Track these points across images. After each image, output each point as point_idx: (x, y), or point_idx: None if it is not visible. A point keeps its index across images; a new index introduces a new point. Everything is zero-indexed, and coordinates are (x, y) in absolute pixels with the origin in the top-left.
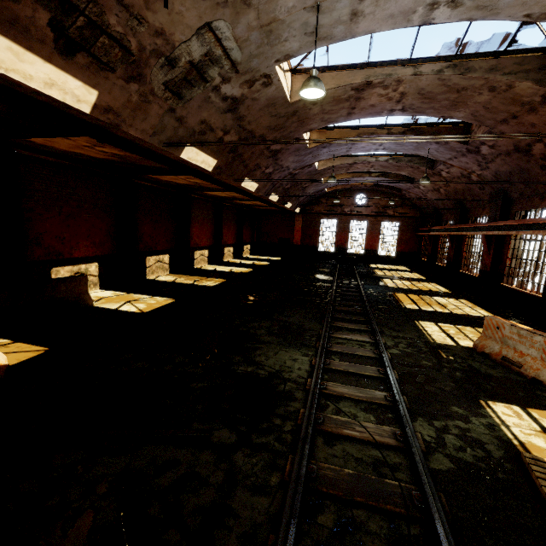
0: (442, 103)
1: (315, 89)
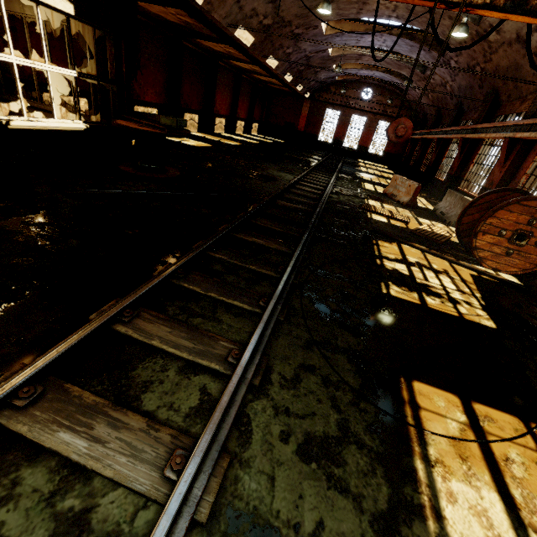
0: (423, 19)
1: (326, 10)
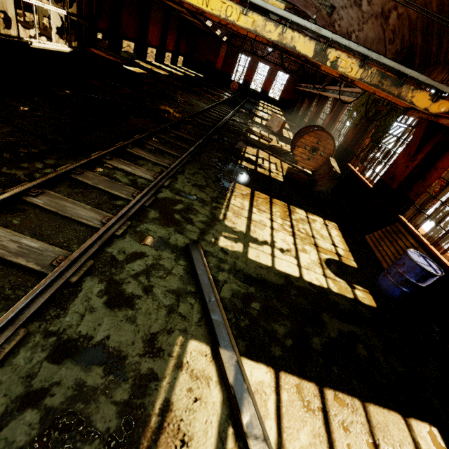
0: (301, 3)
1: None
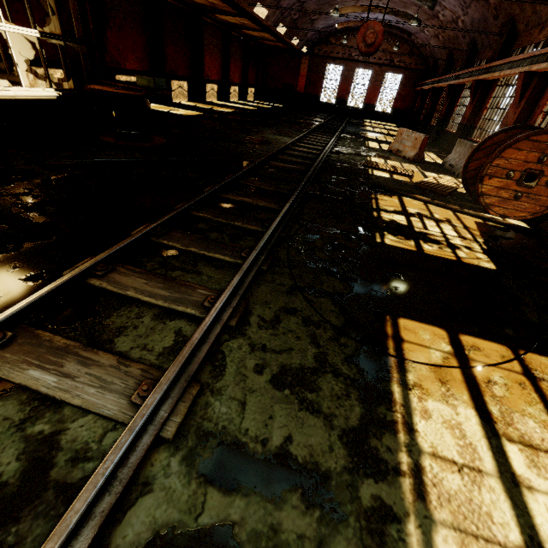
0: None
1: None
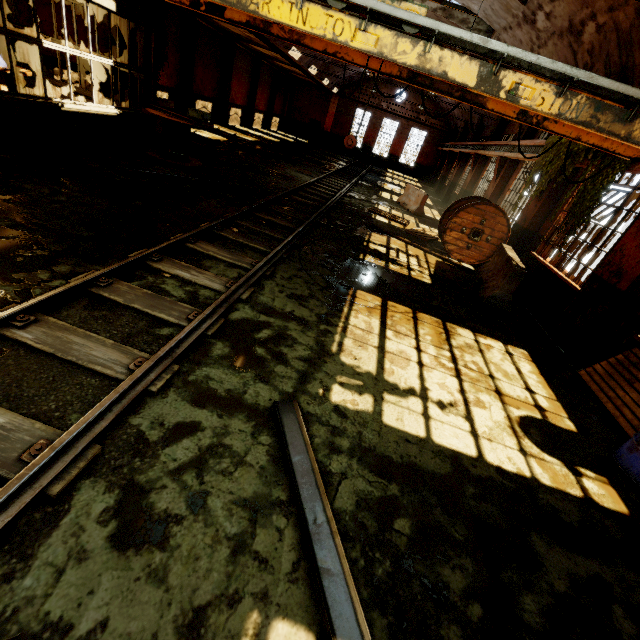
0: None
1: None
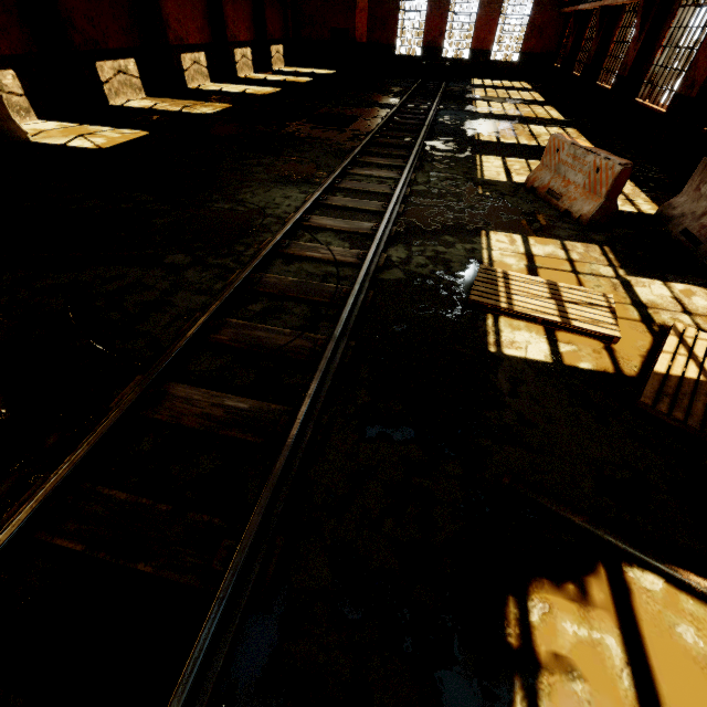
0: None
1: None
